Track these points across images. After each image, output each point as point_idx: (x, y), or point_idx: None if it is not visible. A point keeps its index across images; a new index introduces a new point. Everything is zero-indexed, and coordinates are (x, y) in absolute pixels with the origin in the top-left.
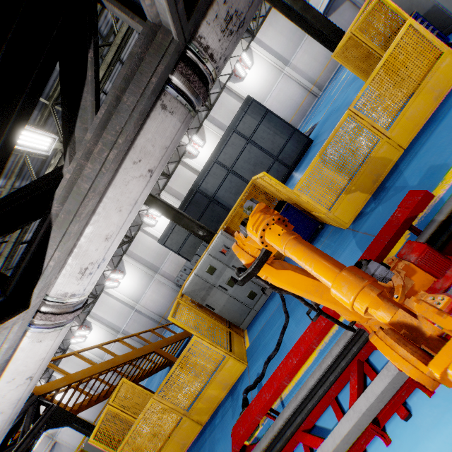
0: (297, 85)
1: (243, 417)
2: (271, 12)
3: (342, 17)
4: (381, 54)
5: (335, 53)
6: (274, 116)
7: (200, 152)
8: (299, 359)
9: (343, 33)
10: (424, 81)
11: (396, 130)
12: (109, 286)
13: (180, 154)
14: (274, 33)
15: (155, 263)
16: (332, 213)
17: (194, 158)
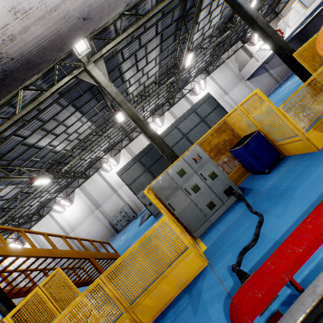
0: (230, 108)
1: (253, 280)
2: (222, 65)
3: (263, 79)
4: None
5: (296, 52)
6: (223, 109)
7: (158, 130)
8: None
9: (295, 51)
10: None
11: None
12: (55, 209)
13: None
14: (221, 76)
15: (99, 201)
16: (308, 134)
17: None
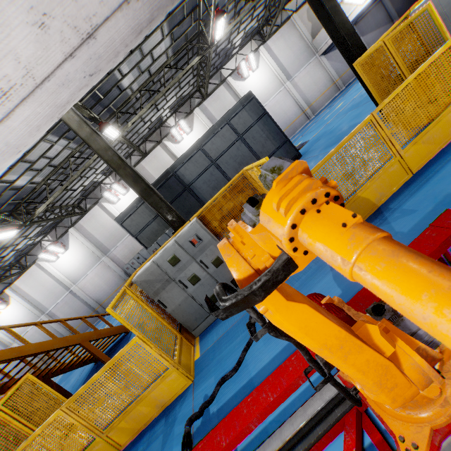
0: (294, 102)
1: None
2: (286, 24)
3: None
4: (405, 73)
5: (358, 61)
6: (270, 120)
7: (184, 139)
8: (278, 396)
9: (365, 49)
10: (447, 109)
11: (410, 151)
12: (44, 258)
13: (162, 135)
14: (284, 45)
15: (105, 244)
16: None
17: (176, 143)
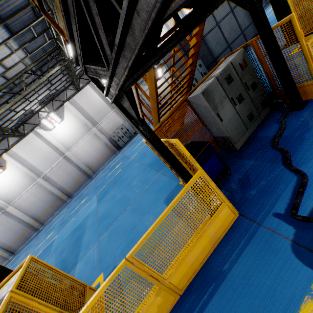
0: None
1: None
2: None
3: None
4: None
5: None
6: None
7: None
8: None
9: None
10: None
11: None
12: (44, 124)
13: None
14: None
15: (94, 118)
16: None
17: None
